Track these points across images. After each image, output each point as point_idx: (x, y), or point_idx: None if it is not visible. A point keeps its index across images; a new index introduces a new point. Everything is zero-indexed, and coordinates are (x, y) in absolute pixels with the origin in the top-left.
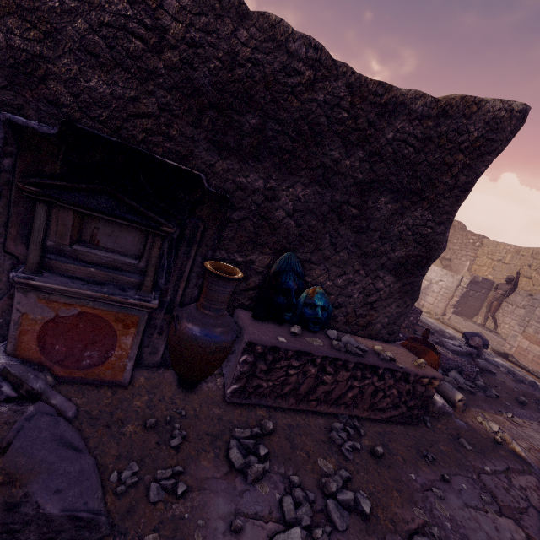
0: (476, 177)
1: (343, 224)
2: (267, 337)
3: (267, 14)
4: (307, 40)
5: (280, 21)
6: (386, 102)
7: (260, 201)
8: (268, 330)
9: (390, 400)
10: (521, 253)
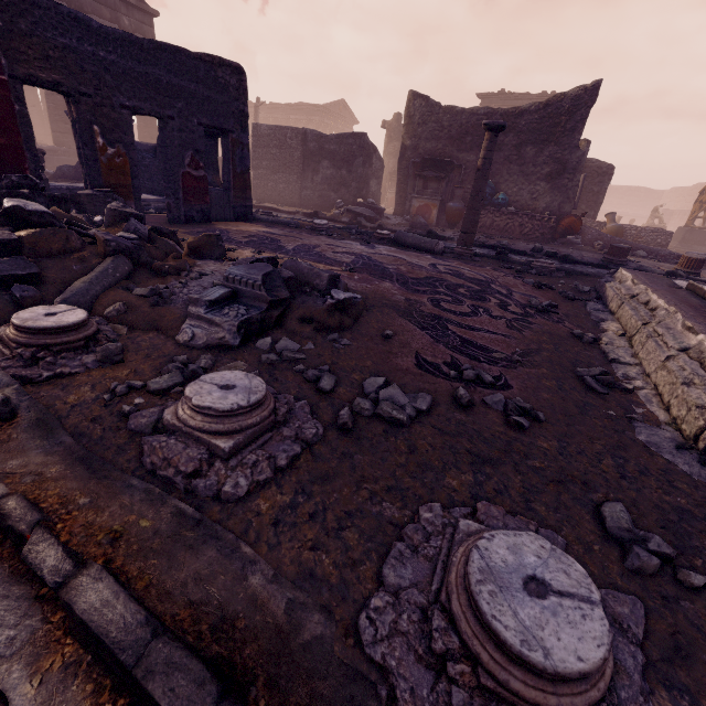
0: (576, 123)
1: (512, 164)
2: None
3: (470, 108)
4: (483, 108)
5: (474, 108)
6: (517, 113)
7: (475, 164)
8: None
9: (528, 229)
10: None
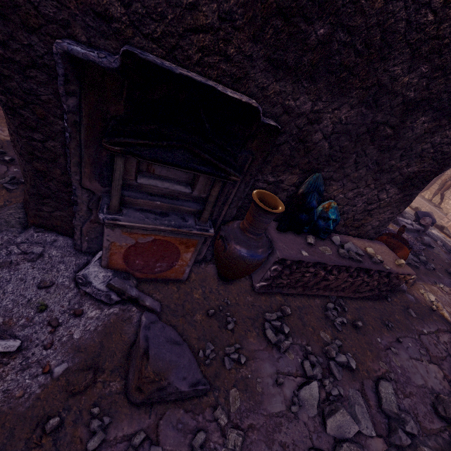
0: None
1: (373, 143)
2: (293, 252)
3: None
4: None
5: None
6: None
7: (302, 124)
8: (292, 243)
9: (369, 288)
10: None
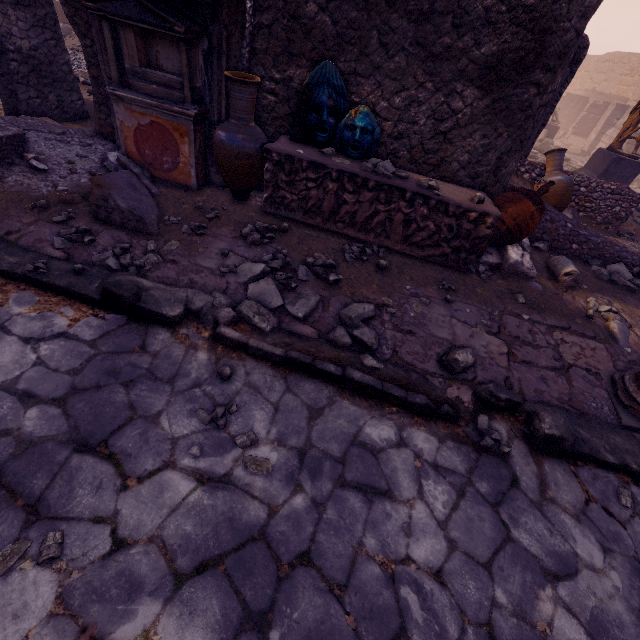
0: None
1: (395, 10)
2: (286, 148)
3: None
4: None
5: None
6: None
7: None
8: (295, 147)
9: (425, 234)
10: None
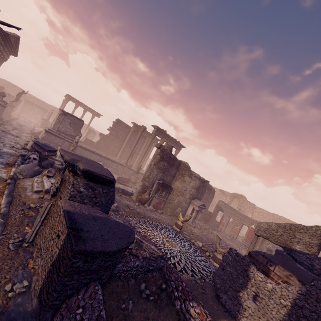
0: None
1: None
2: None
3: None
4: None
5: None
6: None
7: None
8: None
9: None
10: (269, 214)
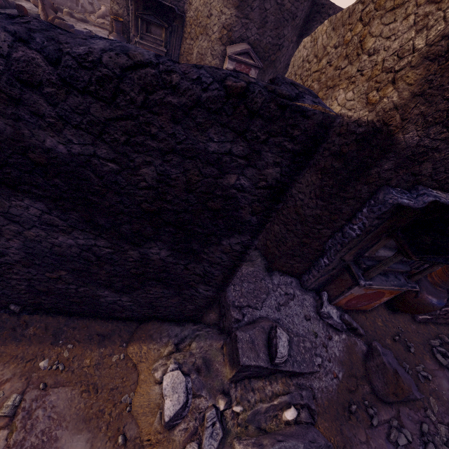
0: None
1: None
2: None
3: None
4: None
5: None
6: None
7: None
8: None
9: None
10: None
